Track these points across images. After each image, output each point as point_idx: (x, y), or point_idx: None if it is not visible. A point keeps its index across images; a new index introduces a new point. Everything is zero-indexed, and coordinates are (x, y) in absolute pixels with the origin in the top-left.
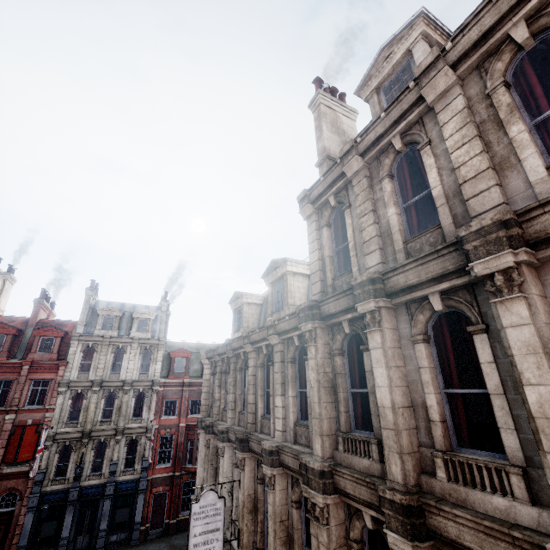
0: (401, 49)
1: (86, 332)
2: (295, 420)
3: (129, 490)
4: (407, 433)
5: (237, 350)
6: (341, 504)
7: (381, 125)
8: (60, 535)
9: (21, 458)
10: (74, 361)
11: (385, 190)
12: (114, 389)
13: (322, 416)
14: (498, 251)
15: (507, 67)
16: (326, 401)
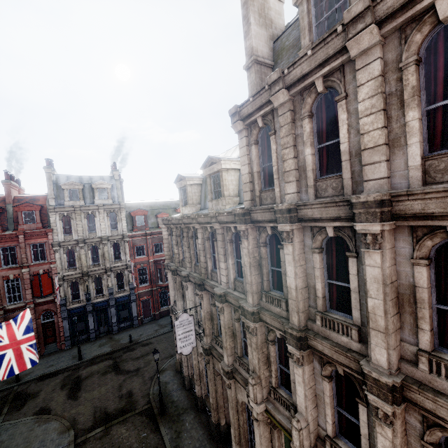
0: None
1: (57, 204)
2: (234, 278)
3: (125, 301)
4: (303, 302)
5: (187, 224)
6: (263, 325)
7: (307, 63)
8: (89, 328)
9: (45, 293)
10: (57, 227)
11: (305, 129)
12: (95, 244)
13: (253, 283)
14: (373, 221)
15: (424, 39)
16: (255, 274)
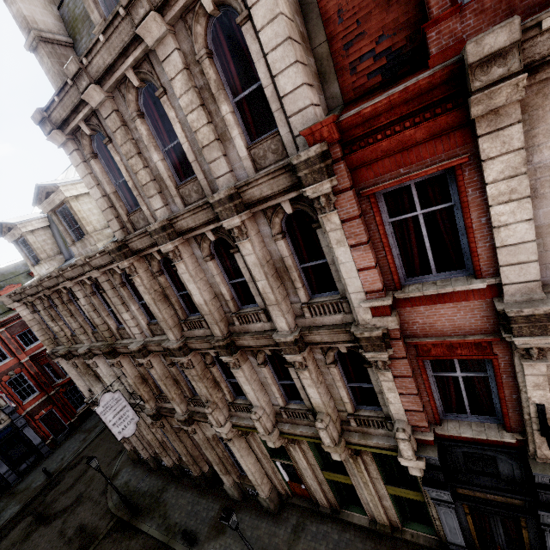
0: None
1: None
2: (147, 323)
3: (8, 435)
4: (217, 312)
5: (54, 287)
6: (197, 353)
7: (105, 51)
8: None
9: None
10: None
11: (141, 133)
12: None
13: (166, 318)
14: (232, 215)
15: (206, 30)
16: (165, 308)
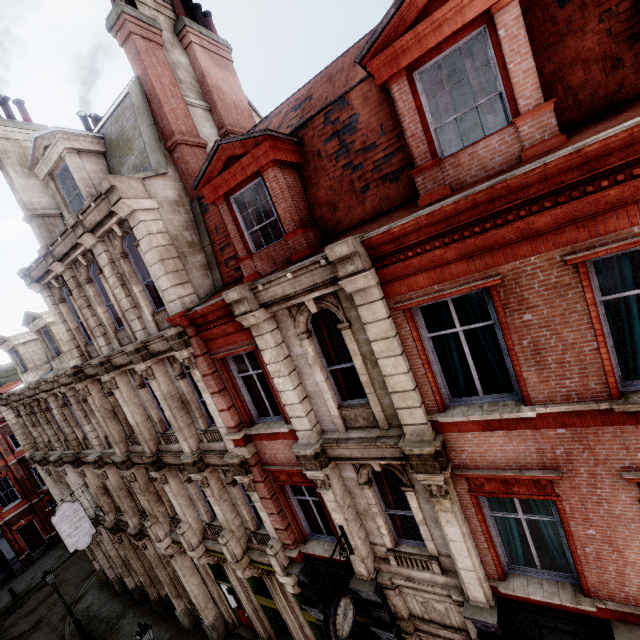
0: (55, 152)
1: None
2: (105, 436)
3: None
4: (148, 432)
5: (33, 397)
6: (142, 467)
7: (63, 246)
8: None
9: None
10: None
11: (90, 293)
12: None
13: (113, 434)
14: (140, 362)
15: (122, 242)
16: (113, 425)
